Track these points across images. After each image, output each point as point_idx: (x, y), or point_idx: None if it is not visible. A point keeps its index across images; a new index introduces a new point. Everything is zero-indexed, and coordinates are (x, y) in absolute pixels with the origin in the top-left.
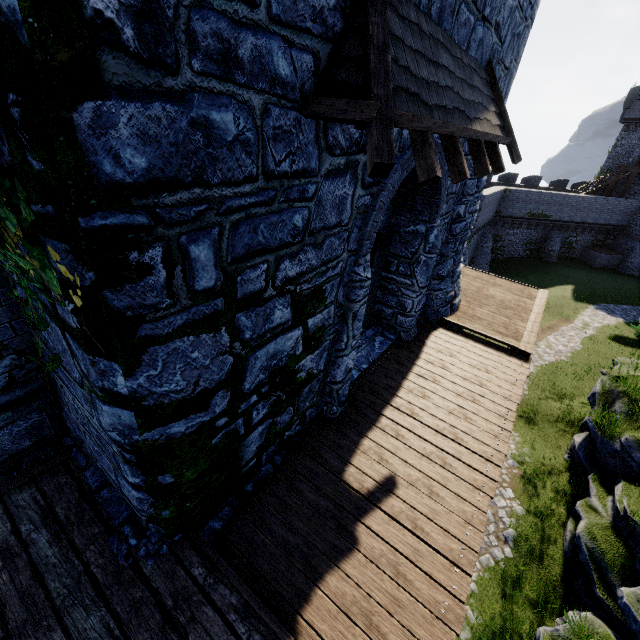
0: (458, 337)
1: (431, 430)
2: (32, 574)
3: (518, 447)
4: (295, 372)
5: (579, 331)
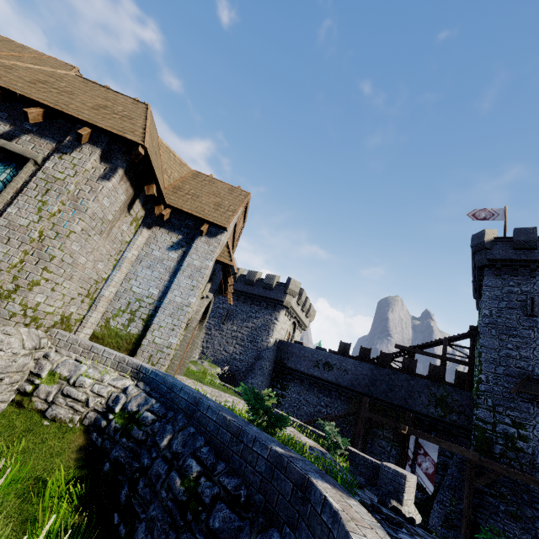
0: None
1: None
2: None
3: None
4: (514, 441)
5: None
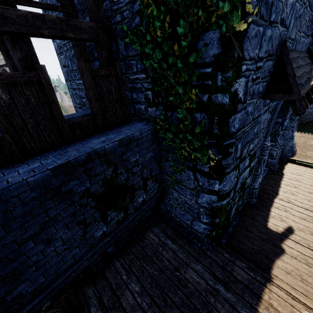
0: (300, 166)
1: (302, 208)
2: (172, 252)
3: None
4: (245, 184)
5: None
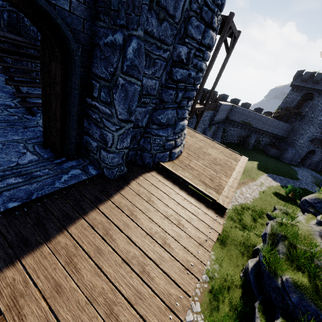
0: (166, 182)
1: None
2: None
3: (212, 264)
4: None
5: (258, 187)
